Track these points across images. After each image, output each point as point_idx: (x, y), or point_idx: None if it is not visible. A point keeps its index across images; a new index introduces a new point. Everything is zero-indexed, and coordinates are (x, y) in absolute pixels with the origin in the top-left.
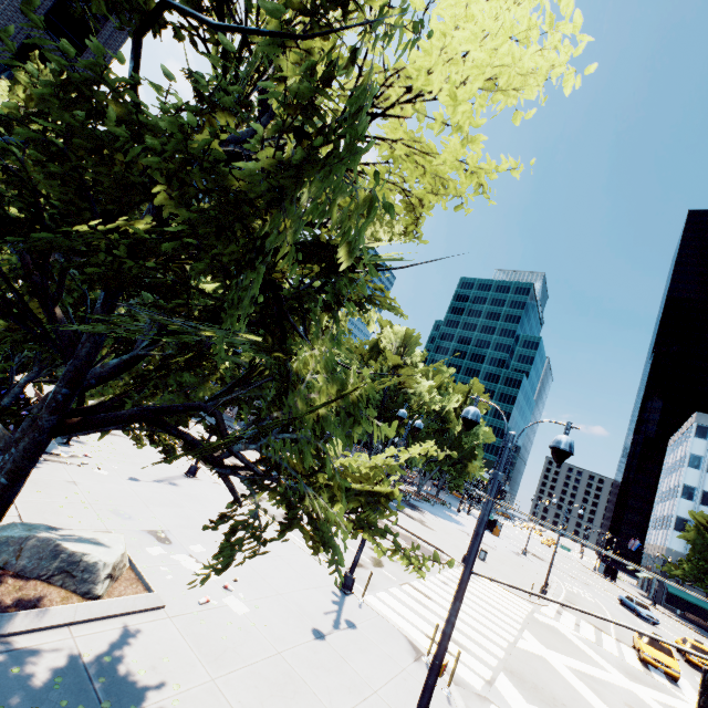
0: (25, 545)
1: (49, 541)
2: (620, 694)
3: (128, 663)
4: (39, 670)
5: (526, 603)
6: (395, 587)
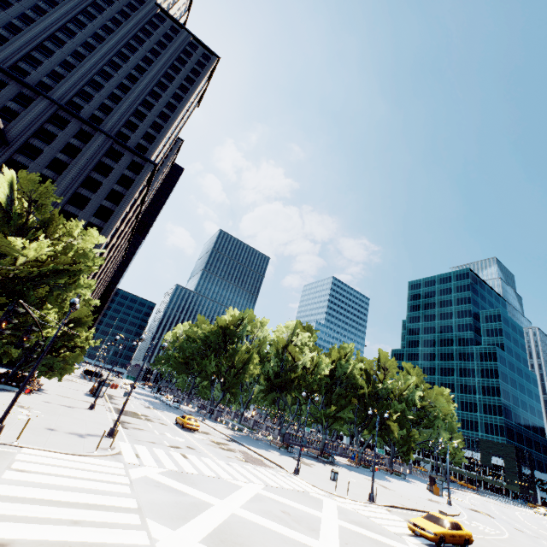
0: None
1: None
2: (293, 510)
3: None
4: None
5: (321, 492)
6: (161, 449)
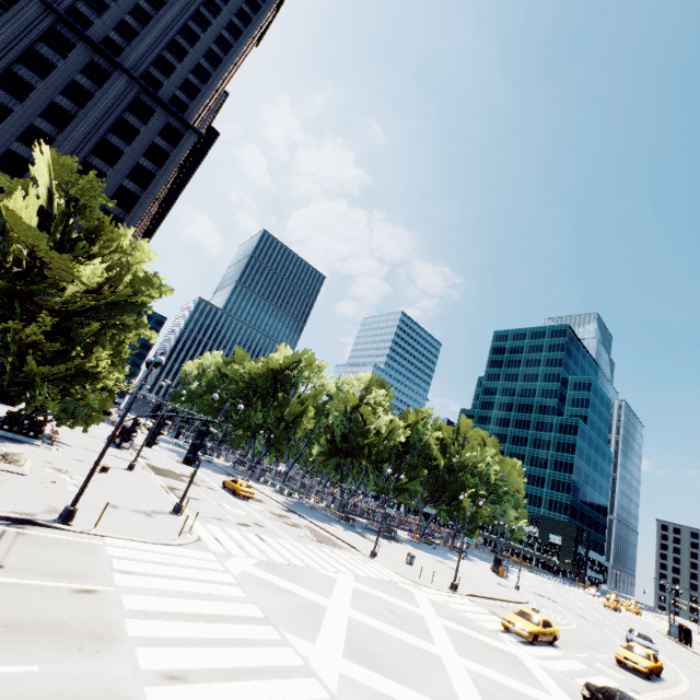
0: None
1: None
2: (395, 608)
3: None
4: None
5: (405, 580)
6: (234, 529)
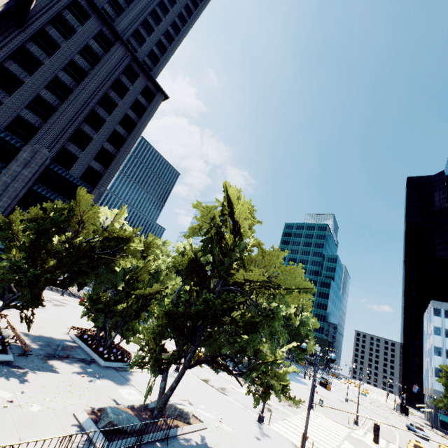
0: (166, 407)
1: (172, 405)
2: None
3: (210, 444)
4: (192, 444)
5: (346, 428)
6: (280, 421)
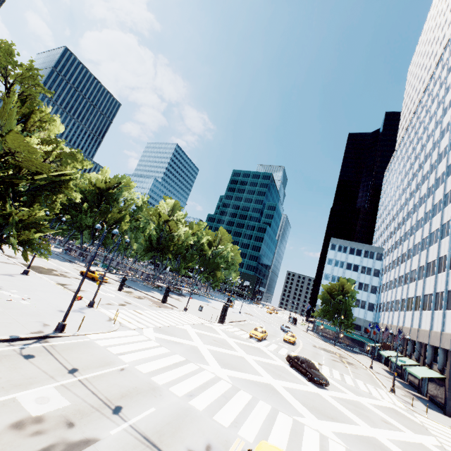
0: None
1: None
2: (215, 338)
3: None
4: None
5: (206, 321)
6: (123, 310)
